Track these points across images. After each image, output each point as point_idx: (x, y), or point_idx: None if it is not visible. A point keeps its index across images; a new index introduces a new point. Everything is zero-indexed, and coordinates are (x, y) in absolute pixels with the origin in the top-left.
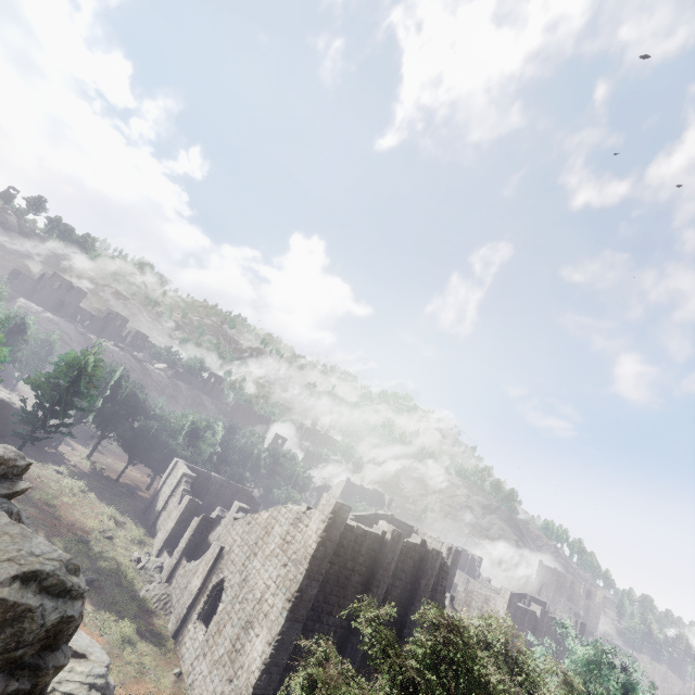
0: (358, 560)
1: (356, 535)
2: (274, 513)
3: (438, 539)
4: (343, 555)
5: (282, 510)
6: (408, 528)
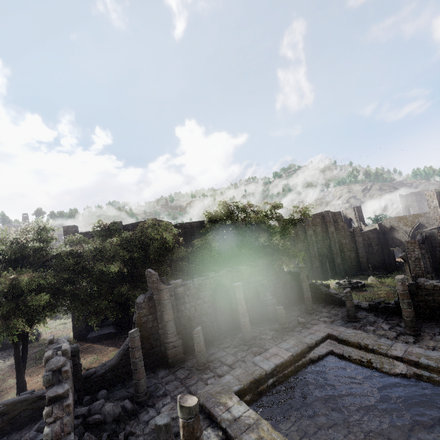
0: None
1: (92, 235)
2: None
3: None
4: None
5: None
6: (198, 223)
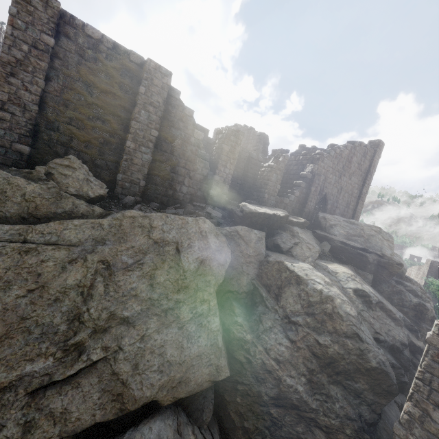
0: None
1: None
2: (410, 269)
3: None
4: None
5: (413, 267)
6: None
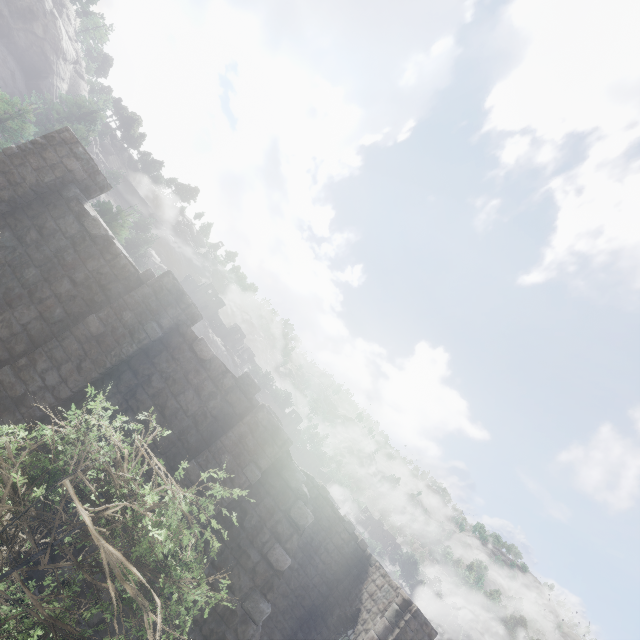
0: (58, 284)
1: (84, 234)
2: None
3: (396, 584)
4: (30, 246)
5: None
6: (353, 542)
